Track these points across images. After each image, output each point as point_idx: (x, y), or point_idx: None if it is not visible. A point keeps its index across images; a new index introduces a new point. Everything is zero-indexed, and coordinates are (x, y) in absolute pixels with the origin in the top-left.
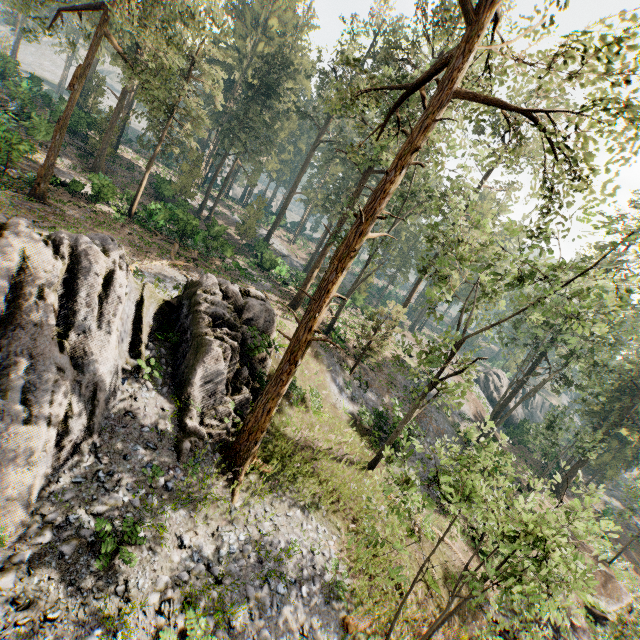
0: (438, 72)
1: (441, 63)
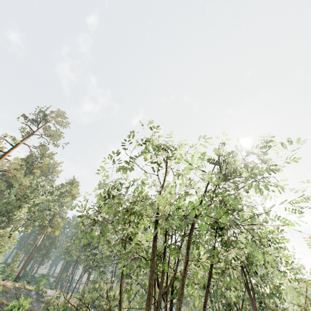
0: None
1: None
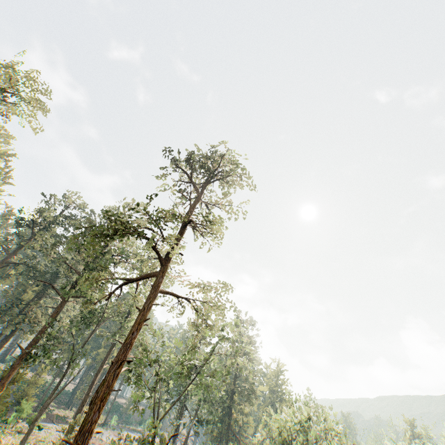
0: (148, 277)
1: (150, 275)
